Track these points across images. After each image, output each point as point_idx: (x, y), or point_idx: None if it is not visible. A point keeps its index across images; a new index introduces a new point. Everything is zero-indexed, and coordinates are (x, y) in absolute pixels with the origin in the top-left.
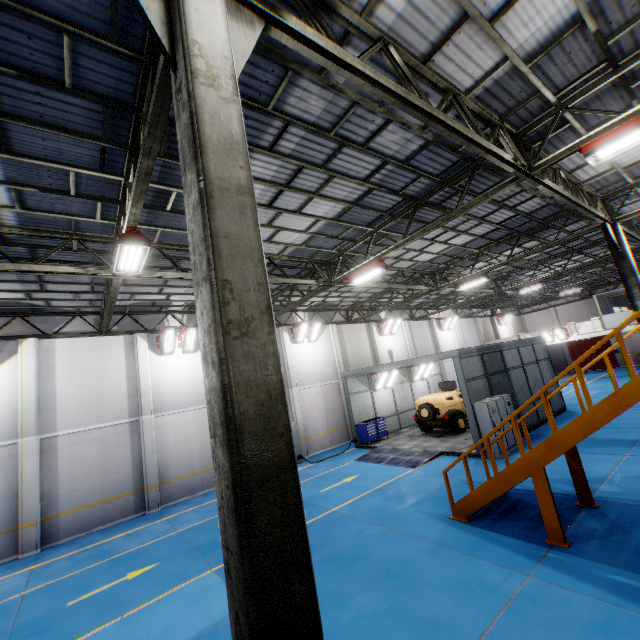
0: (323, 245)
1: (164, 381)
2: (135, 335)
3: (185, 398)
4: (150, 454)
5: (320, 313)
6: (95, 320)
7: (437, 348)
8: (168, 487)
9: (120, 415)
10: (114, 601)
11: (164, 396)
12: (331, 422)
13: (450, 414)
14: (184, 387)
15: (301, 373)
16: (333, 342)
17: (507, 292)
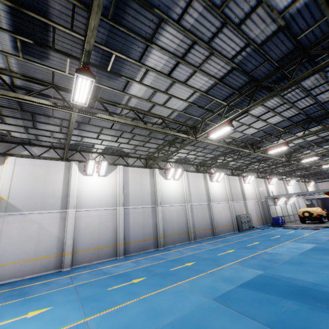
0: (292, 148)
1: (213, 191)
2: (206, 174)
3: (218, 198)
4: (214, 216)
5: (249, 173)
6: (195, 167)
7: (287, 193)
8: (218, 229)
9: (204, 201)
10: (264, 245)
11: (213, 196)
12: (257, 216)
13: (318, 215)
14: (218, 194)
15: (247, 195)
16: (255, 185)
17: (328, 170)
